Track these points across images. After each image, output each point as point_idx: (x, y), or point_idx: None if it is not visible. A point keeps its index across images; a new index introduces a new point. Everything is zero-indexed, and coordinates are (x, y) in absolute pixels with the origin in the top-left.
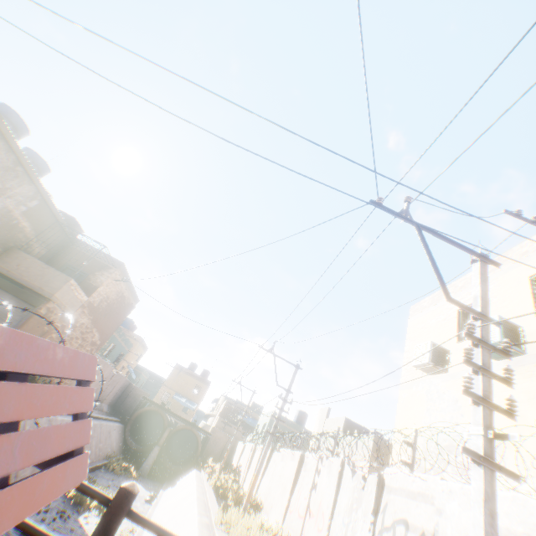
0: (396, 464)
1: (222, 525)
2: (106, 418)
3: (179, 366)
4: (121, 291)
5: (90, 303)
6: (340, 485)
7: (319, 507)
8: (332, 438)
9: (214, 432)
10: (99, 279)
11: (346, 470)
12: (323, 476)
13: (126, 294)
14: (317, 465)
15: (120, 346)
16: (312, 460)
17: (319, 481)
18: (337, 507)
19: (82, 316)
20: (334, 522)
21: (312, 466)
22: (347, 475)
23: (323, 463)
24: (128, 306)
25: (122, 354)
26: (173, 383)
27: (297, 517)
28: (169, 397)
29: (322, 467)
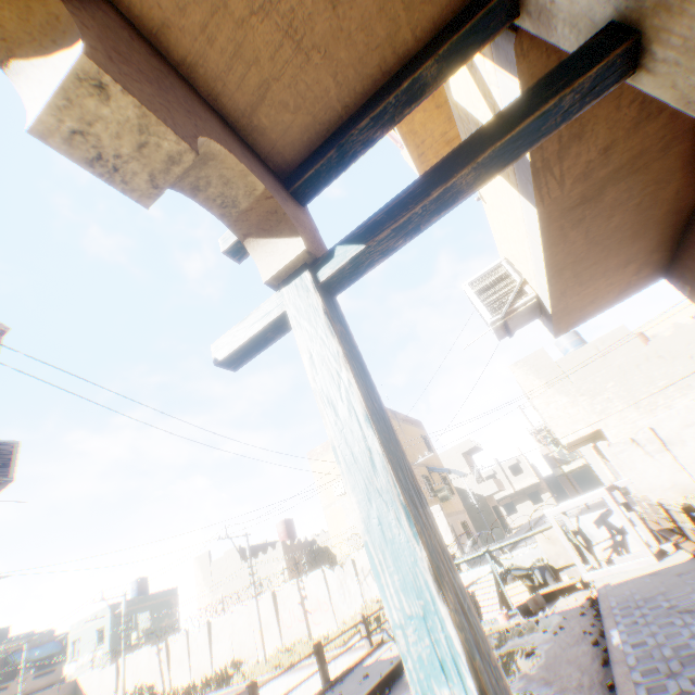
0: (360, 548)
1: (269, 672)
2: None
3: None
4: None
5: None
6: (327, 581)
7: (318, 602)
8: (305, 563)
9: None
10: None
11: (327, 571)
12: (310, 586)
13: None
14: (299, 585)
15: None
16: (288, 587)
17: (308, 591)
18: (331, 591)
19: None
20: (334, 598)
21: (291, 590)
22: (330, 573)
23: (305, 580)
24: None
25: None
26: None
27: (298, 624)
28: None
29: (305, 584)
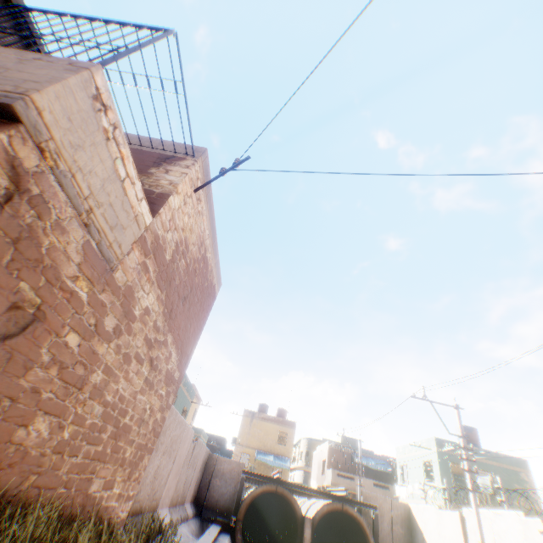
0: None
1: None
2: (212, 539)
3: (249, 412)
4: (203, 240)
5: (156, 243)
6: None
7: None
8: None
9: (366, 499)
10: (161, 179)
11: None
12: None
13: (208, 256)
14: None
15: (181, 396)
16: None
17: None
18: None
19: (141, 281)
20: None
21: None
22: None
23: None
24: (210, 290)
25: (185, 410)
26: (248, 437)
27: None
28: (249, 459)
29: None
